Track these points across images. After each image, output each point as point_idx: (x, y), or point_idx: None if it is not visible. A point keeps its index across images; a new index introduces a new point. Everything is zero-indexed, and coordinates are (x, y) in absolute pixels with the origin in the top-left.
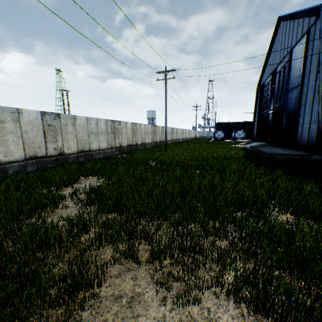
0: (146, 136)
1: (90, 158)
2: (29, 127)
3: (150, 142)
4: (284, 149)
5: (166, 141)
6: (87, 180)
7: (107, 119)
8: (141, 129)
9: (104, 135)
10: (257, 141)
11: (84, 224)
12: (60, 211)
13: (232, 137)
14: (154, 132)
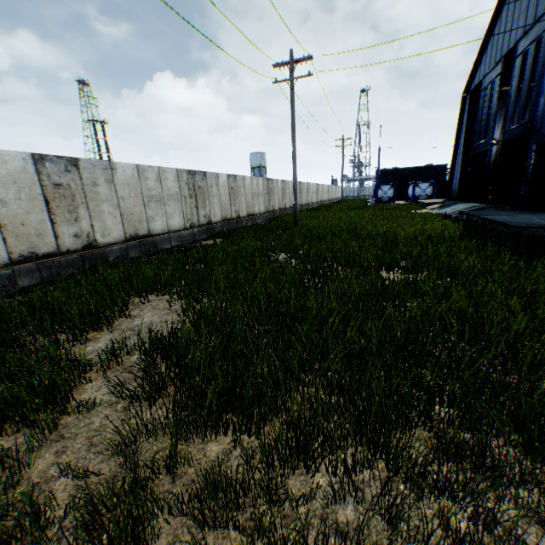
0: (254, 200)
1: (152, 250)
2: (9, 190)
3: (262, 212)
4: (538, 214)
5: (296, 209)
6: (147, 307)
7: (180, 170)
8: (245, 187)
9: (177, 202)
10: (461, 200)
11: (135, 495)
12: (73, 420)
13: (408, 195)
14: (269, 191)
